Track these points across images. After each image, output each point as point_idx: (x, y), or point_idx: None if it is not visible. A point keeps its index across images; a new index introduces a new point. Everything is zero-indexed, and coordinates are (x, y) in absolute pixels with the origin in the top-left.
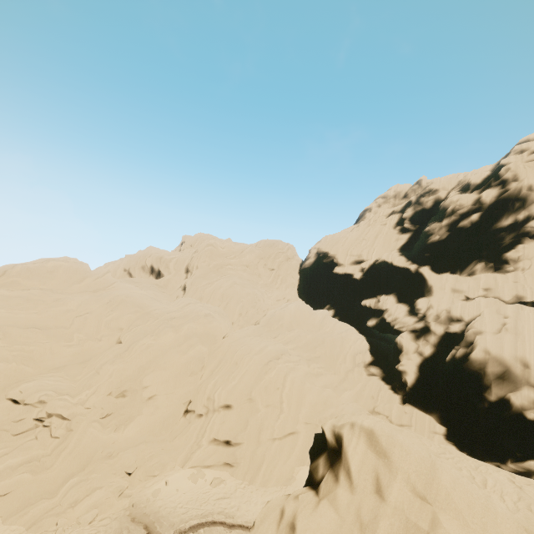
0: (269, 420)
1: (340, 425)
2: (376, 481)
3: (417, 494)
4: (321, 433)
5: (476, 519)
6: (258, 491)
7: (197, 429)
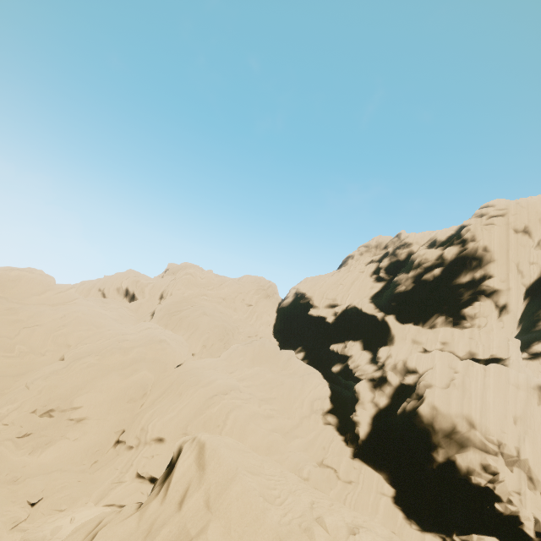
0: None
1: (187, 440)
2: (185, 493)
3: (208, 504)
4: None
5: (240, 527)
6: None
7: (123, 462)
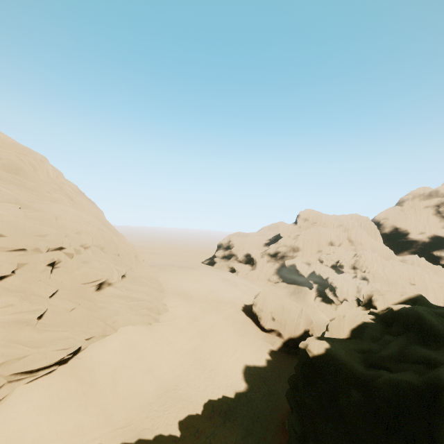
0: None
1: None
2: None
3: None
4: None
5: None
6: None
7: None
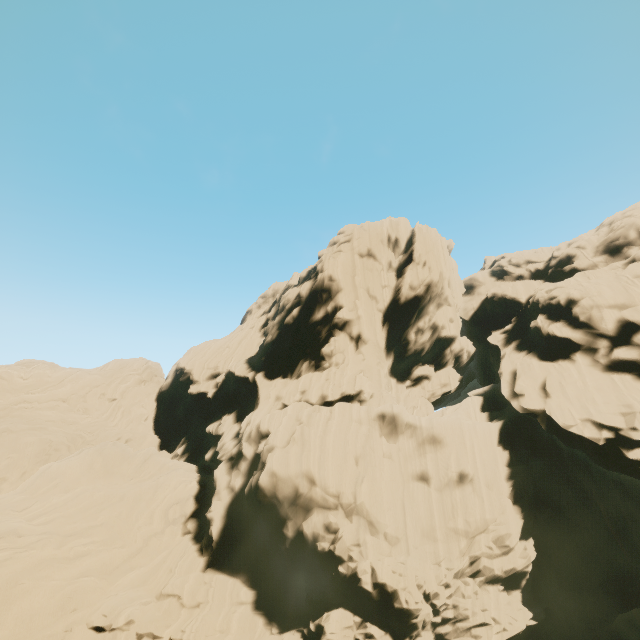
0: None
1: None
2: None
3: None
4: None
5: None
6: None
7: None
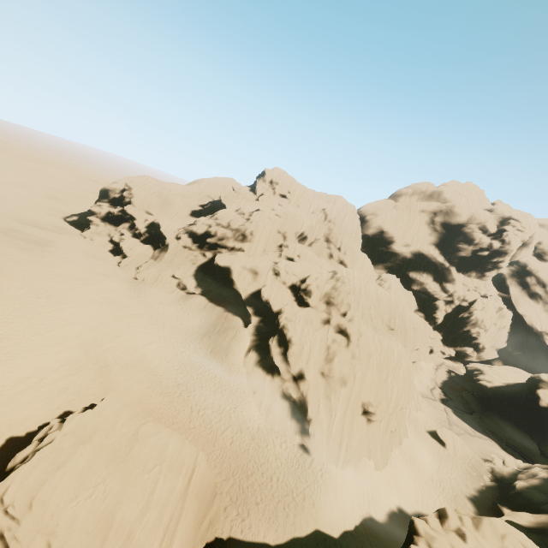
0: (420, 350)
1: None
2: None
3: None
4: (539, 378)
5: None
6: (420, 375)
7: None
